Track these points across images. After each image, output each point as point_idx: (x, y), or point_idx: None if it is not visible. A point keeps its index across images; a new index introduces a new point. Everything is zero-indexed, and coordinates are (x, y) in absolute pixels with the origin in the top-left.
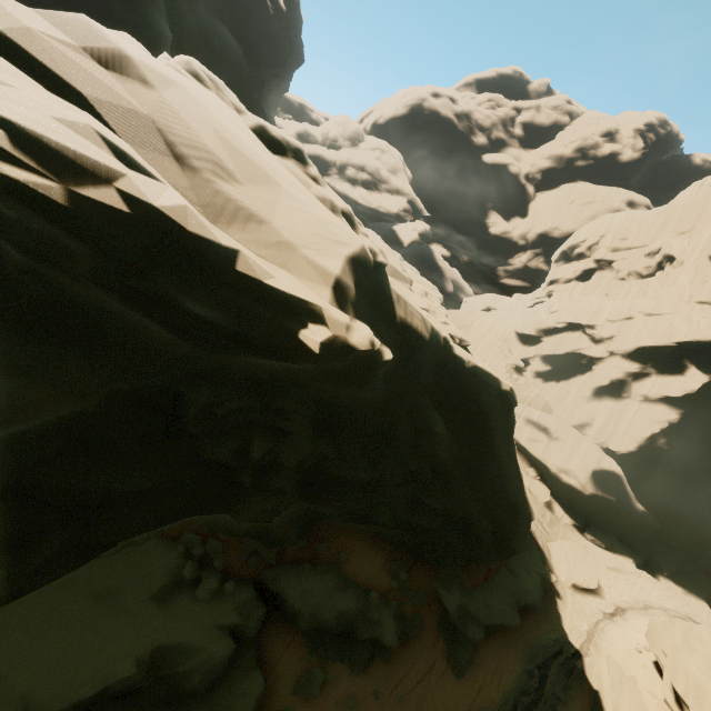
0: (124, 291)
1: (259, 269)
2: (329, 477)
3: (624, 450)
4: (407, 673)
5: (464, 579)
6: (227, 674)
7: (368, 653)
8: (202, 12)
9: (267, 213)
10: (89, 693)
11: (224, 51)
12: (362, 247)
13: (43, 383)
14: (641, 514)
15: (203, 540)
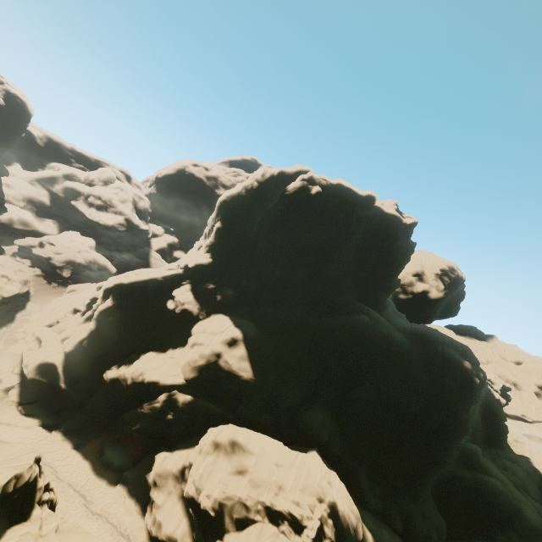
0: None
1: None
2: None
3: (68, 350)
4: None
5: None
6: None
7: None
8: None
9: None
10: None
11: None
12: None
13: None
14: (65, 391)
15: None
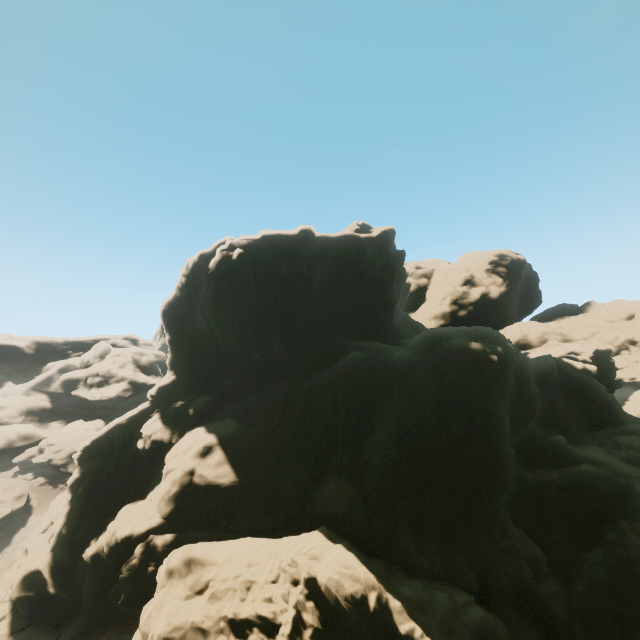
0: None
1: None
2: None
3: (50, 547)
4: None
5: None
6: None
7: None
8: None
9: None
10: None
11: None
12: None
13: None
14: (56, 596)
15: None
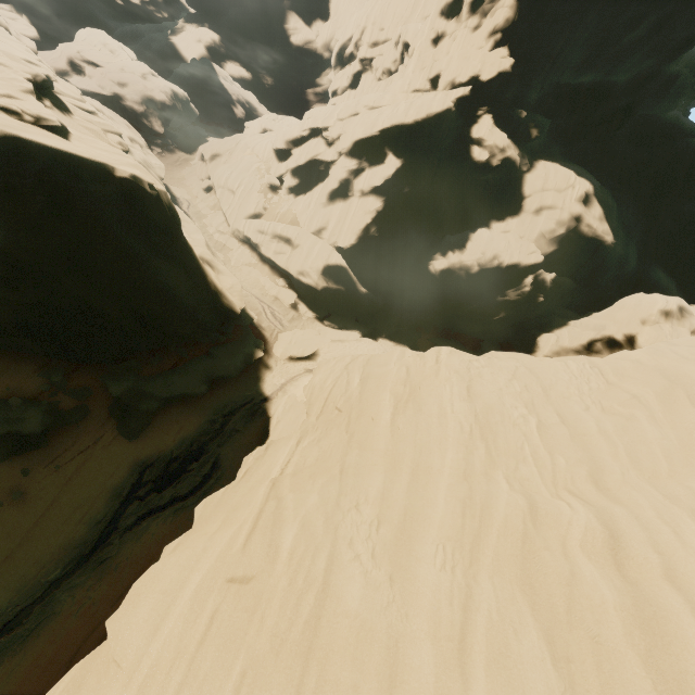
0: None
1: None
2: None
3: (348, 244)
4: (67, 450)
5: (144, 370)
6: None
7: (13, 446)
8: None
9: None
10: None
11: None
12: None
13: None
14: (366, 296)
15: None
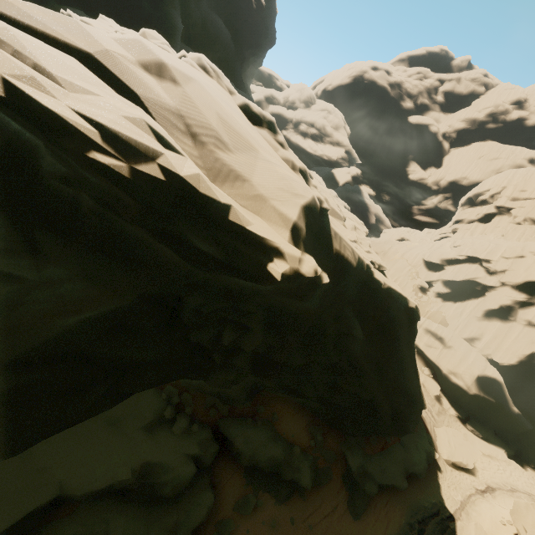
0: (157, 231)
1: (243, 218)
2: (273, 360)
3: (506, 363)
4: (316, 509)
5: (366, 446)
6: (189, 488)
7: (289, 490)
8: (205, 8)
9: (248, 174)
10: (100, 486)
11: (218, 37)
12: (313, 197)
13: (100, 286)
14: (516, 416)
15: (179, 392)
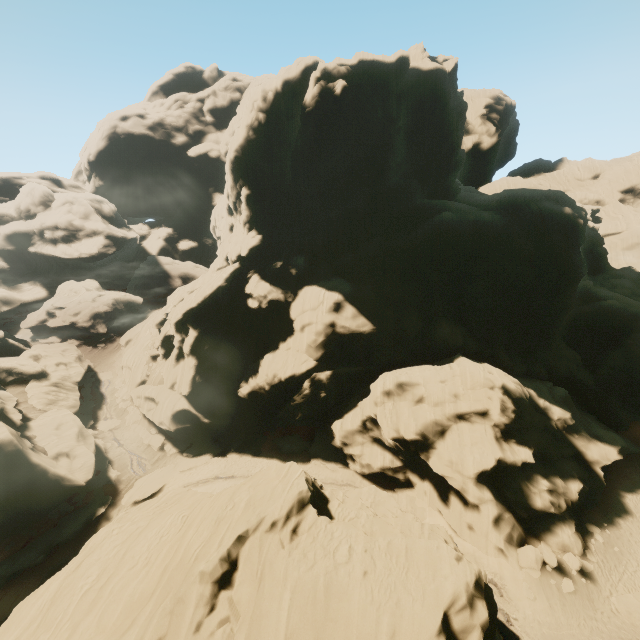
0: None
1: None
2: None
3: (186, 392)
4: None
5: None
6: None
7: None
8: None
9: None
10: None
11: None
12: None
13: None
14: (211, 424)
15: None
